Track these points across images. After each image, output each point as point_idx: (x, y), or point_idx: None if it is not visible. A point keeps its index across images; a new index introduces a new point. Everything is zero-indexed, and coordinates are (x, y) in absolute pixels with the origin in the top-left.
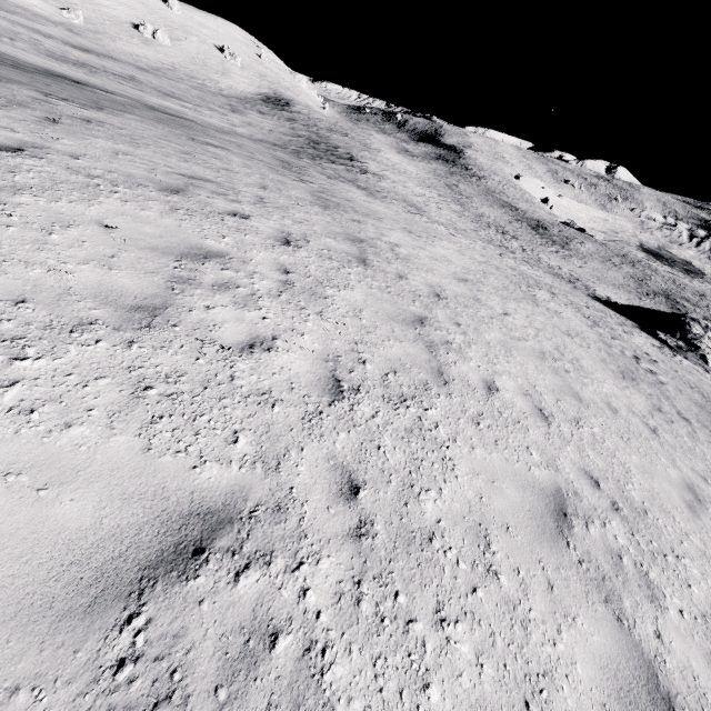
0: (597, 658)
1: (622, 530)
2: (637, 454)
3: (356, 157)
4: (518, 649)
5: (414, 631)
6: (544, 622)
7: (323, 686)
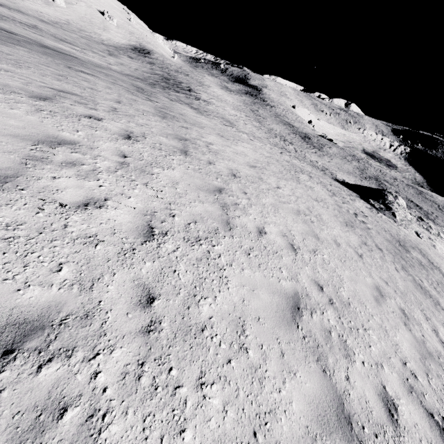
0: (306, 397)
1: (333, 316)
2: (348, 270)
3: (193, 89)
4: (254, 397)
5: (180, 394)
6: (275, 378)
7: (99, 441)
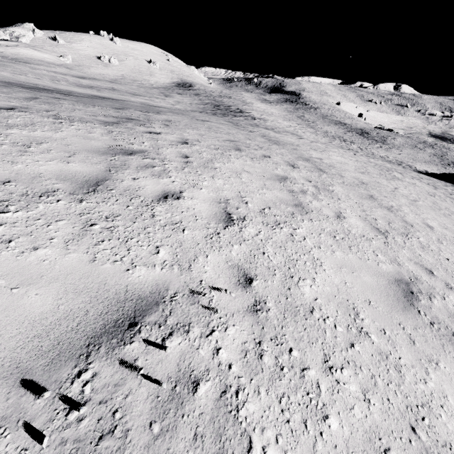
0: None
1: None
2: None
3: (243, 110)
4: None
5: None
6: None
7: None
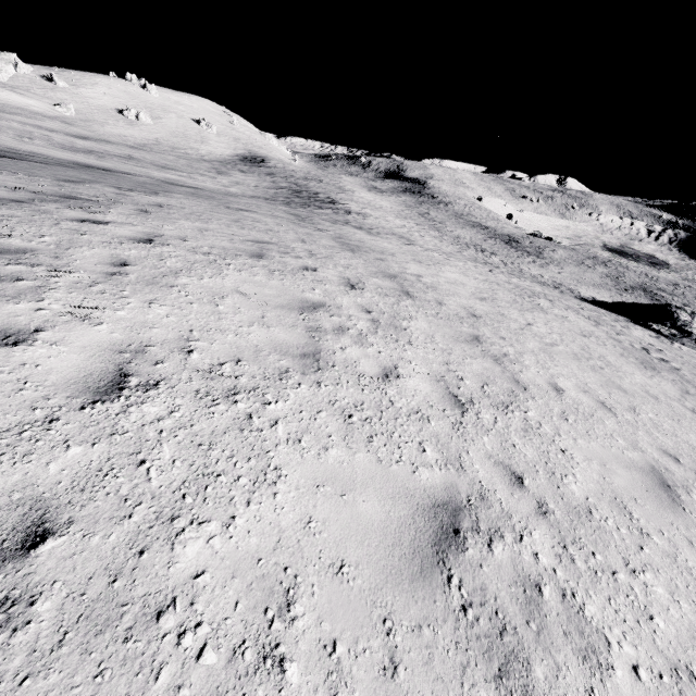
0: None
1: None
2: (692, 433)
3: (336, 200)
4: (695, 589)
5: (620, 579)
6: None
7: (588, 619)
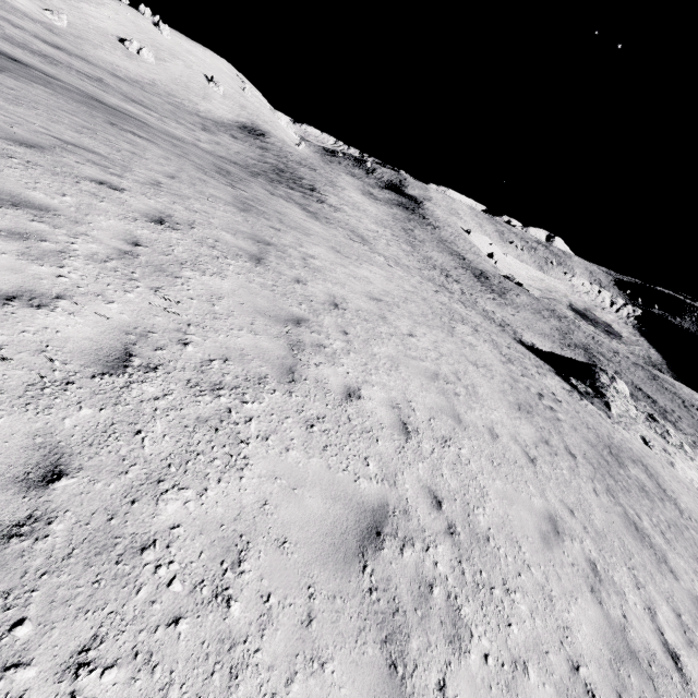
0: None
1: (448, 556)
2: (502, 480)
3: (318, 189)
4: None
5: (12, 682)
6: (272, 668)
7: None
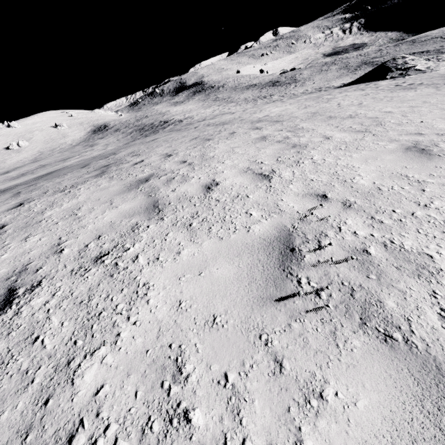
0: None
1: None
2: None
3: (165, 120)
4: None
5: None
6: None
7: None
